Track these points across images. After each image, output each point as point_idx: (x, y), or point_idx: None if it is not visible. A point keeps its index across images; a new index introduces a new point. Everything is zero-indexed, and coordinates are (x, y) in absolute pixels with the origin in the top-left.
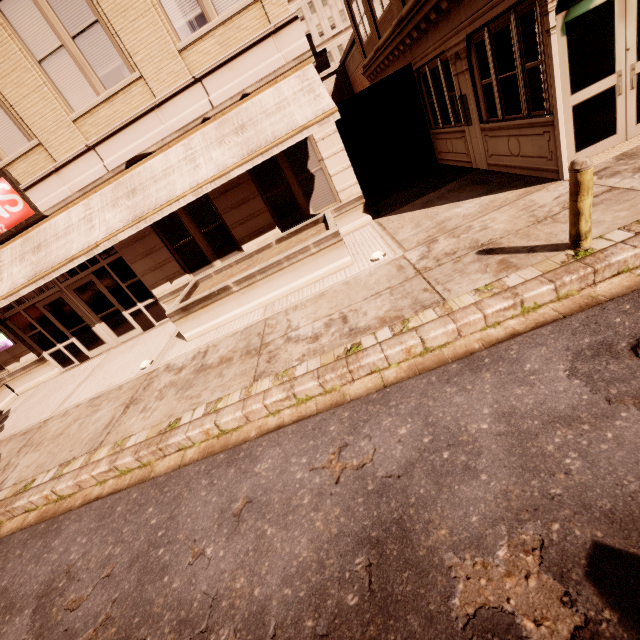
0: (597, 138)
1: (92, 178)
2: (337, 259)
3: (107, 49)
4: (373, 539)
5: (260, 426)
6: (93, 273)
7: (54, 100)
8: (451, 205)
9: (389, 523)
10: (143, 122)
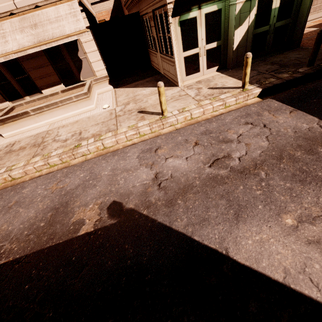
0: (193, 72)
1: None
2: (87, 105)
3: None
4: (56, 208)
5: (31, 176)
6: None
7: None
8: (143, 88)
9: (64, 203)
10: None
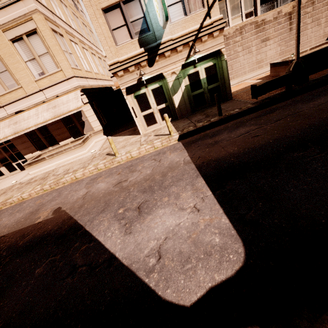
0: (152, 124)
1: (2, 116)
2: (81, 151)
3: (10, 78)
4: (33, 212)
5: (32, 197)
6: (1, 148)
7: None
8: (122, 137)
9: (37, 209)
10: (22, 101)
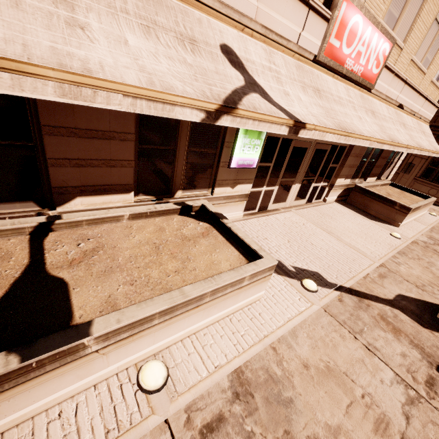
0: None
1: (392, 96)
2: (427, 210)
3: (435, 50)
4: None
5: None
6: (332, 145)
7: (420, 40)
8: None
9: None
10: (414, 94)
